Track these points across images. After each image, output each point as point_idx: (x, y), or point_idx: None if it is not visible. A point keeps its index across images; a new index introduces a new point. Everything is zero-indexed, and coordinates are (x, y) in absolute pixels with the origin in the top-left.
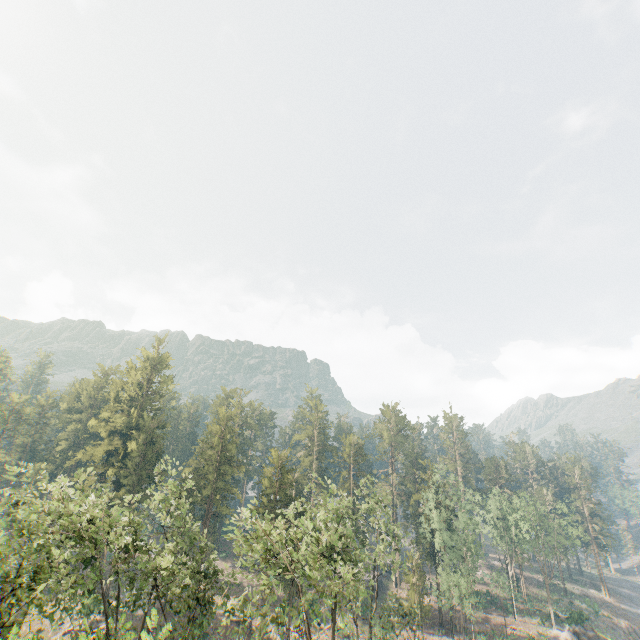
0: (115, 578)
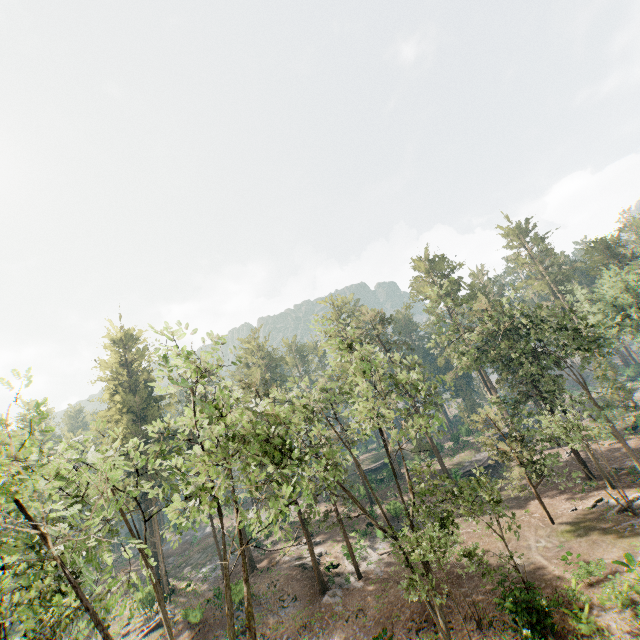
0: (198, 557)
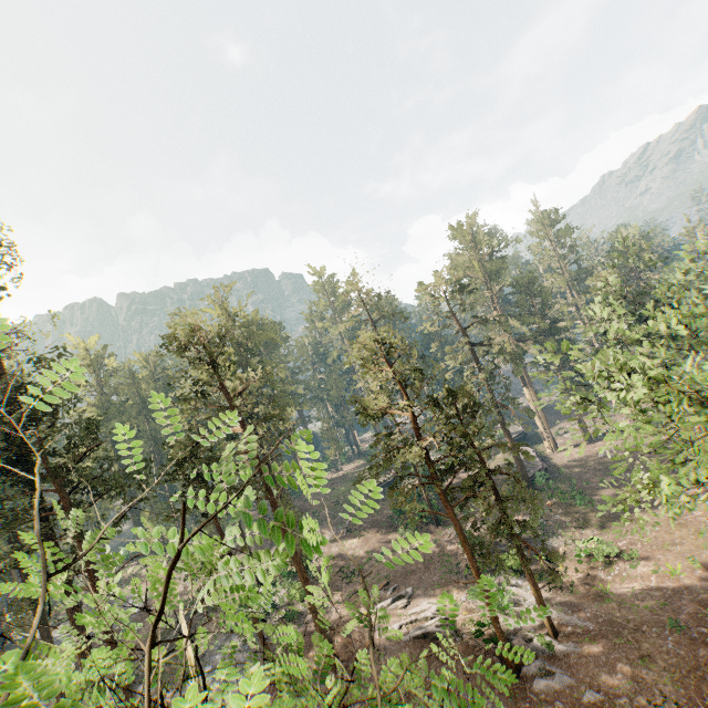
0: None
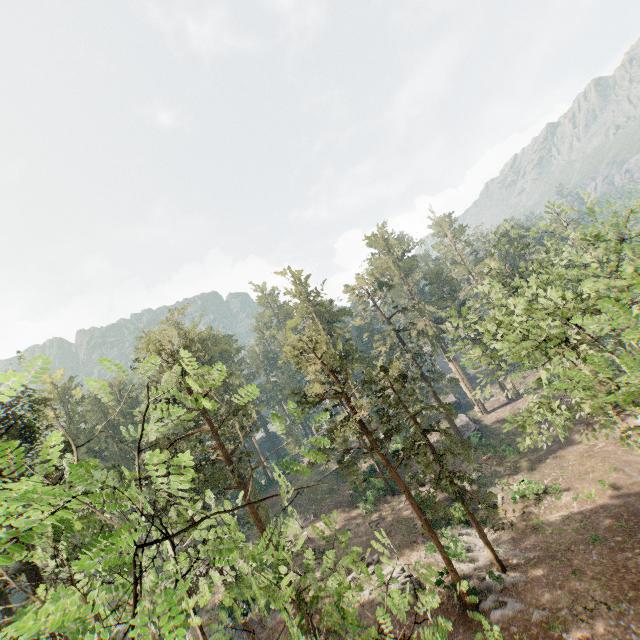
0: None
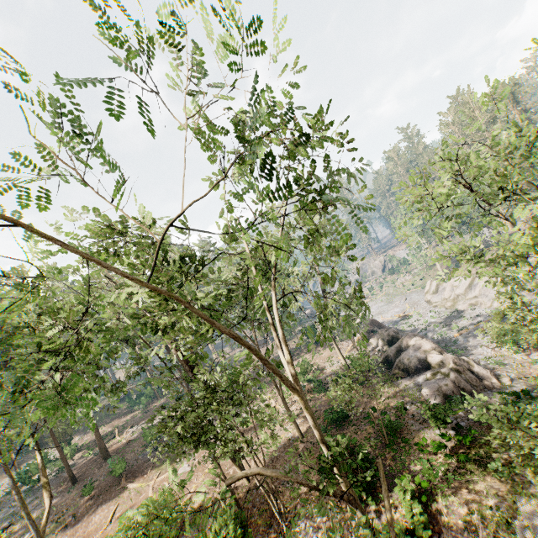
0: None
